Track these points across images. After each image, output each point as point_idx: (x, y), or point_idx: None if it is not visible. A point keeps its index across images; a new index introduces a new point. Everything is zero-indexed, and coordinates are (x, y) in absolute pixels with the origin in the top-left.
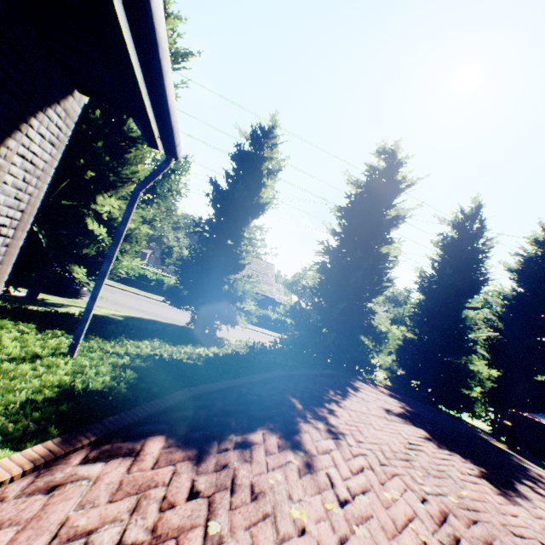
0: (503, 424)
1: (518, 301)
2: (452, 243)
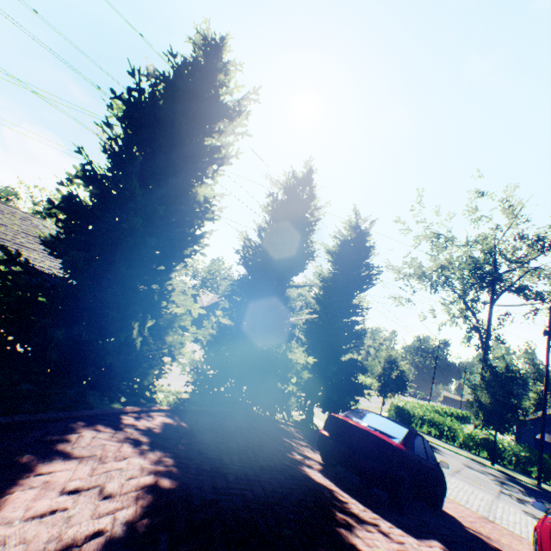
0: (321, 436)
1: (334, 283)
2: (282, 207)
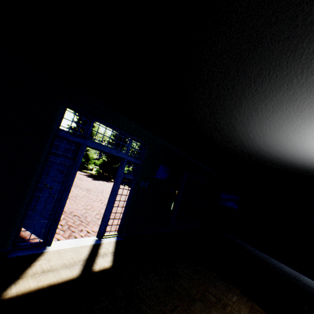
0: None
1: (141, 147)
2: None
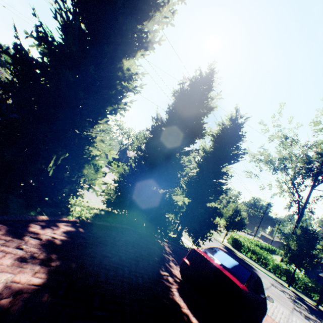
0: (183, 263)
1: (212, 155)
2: (187, 94)
